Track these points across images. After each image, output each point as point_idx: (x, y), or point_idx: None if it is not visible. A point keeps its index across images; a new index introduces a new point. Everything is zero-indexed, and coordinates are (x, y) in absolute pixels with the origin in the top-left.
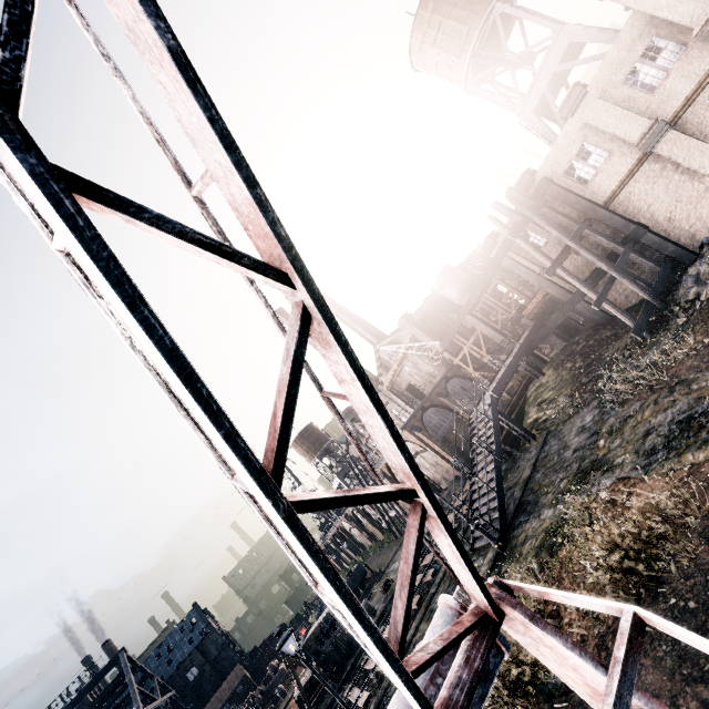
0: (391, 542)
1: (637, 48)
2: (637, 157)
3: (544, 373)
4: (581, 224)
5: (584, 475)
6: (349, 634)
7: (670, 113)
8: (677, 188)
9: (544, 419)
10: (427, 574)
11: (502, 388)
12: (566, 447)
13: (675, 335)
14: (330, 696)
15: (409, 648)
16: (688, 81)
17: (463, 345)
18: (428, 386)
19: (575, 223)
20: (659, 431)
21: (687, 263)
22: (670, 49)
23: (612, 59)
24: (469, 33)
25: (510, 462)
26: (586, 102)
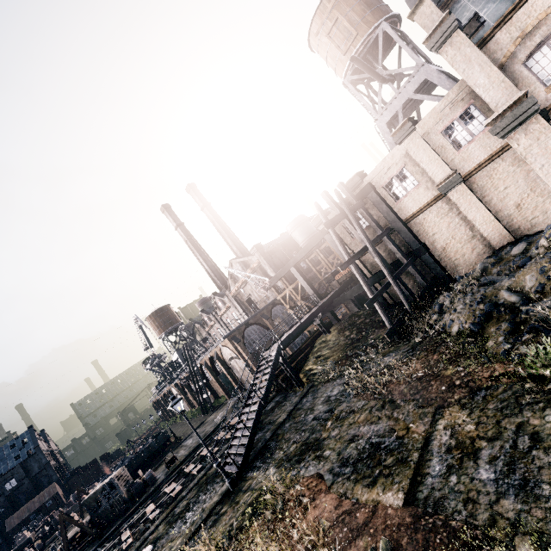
0: (200, 415)
1: (458, 109)
2: (436, 194)
3: (331, 332)
4: (383, 231)
5: (305, 450)
6: (126, 498)
7: (466, 170)
8: (455, 228)
9: (315, 372)
10: (195, 468)
11: (290, 341)
12: (313, 409)
13: (410, 350)
14: (91, 548)
15: (143, 545)
16: (484, 151)
17: (286, 287)
18: (262, 303)
19: (380, 229)
20: (359, 443)
21: (446, 285)
22: (480, 120)
23: (439, 110)
24: (356, 37)
25: (283, 396)
26: (413, 136)
